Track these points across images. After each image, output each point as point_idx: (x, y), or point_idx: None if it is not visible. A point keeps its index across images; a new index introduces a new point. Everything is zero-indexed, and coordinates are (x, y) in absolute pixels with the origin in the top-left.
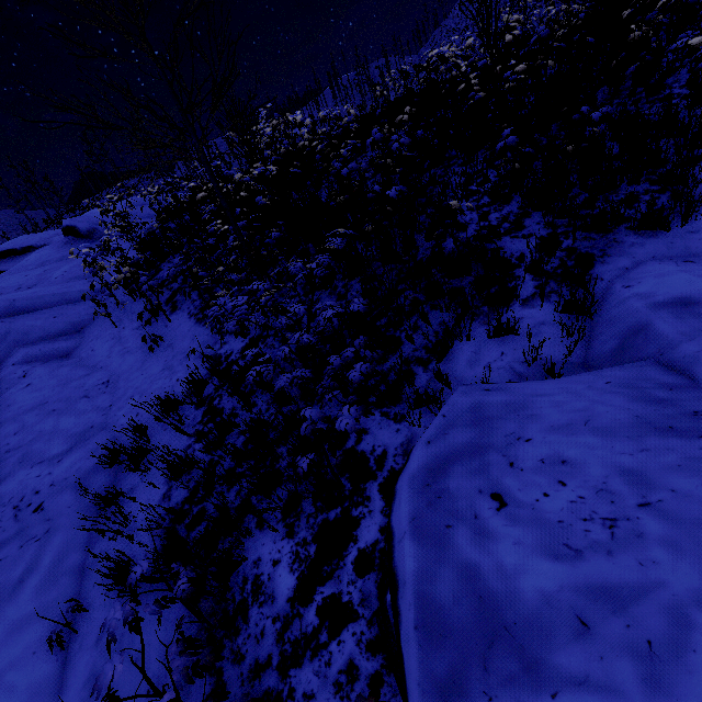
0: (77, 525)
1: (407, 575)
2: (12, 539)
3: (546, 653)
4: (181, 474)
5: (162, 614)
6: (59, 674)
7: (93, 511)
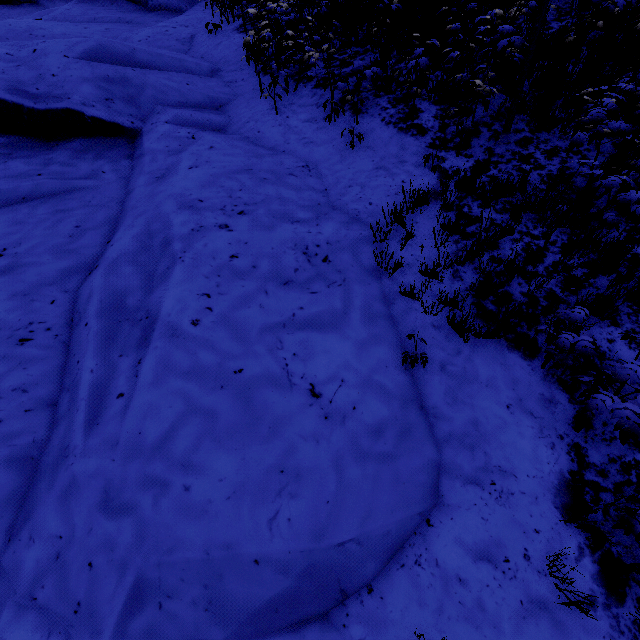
0: (367, 282)
1: None
2: (316, 278)
3: None
4: (465, 262)
5: (496, 361)
6: (413, 385)
7: (375, 275)
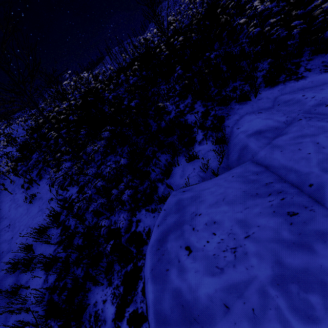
0: None
1: (149, 302)
2: None
3: (213, 327)
4: (52, 266)
5: None
6: None
7: (7, 300)
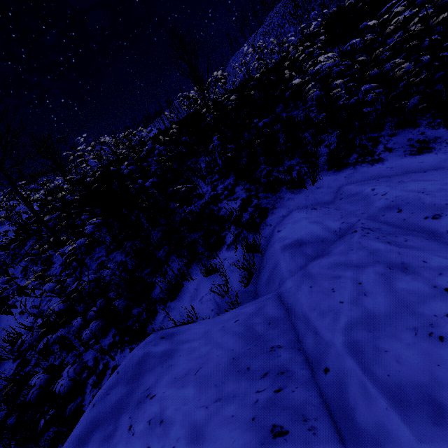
0: None
1: None
2: None
3: None
4: None
5: None
6: None
7: None
